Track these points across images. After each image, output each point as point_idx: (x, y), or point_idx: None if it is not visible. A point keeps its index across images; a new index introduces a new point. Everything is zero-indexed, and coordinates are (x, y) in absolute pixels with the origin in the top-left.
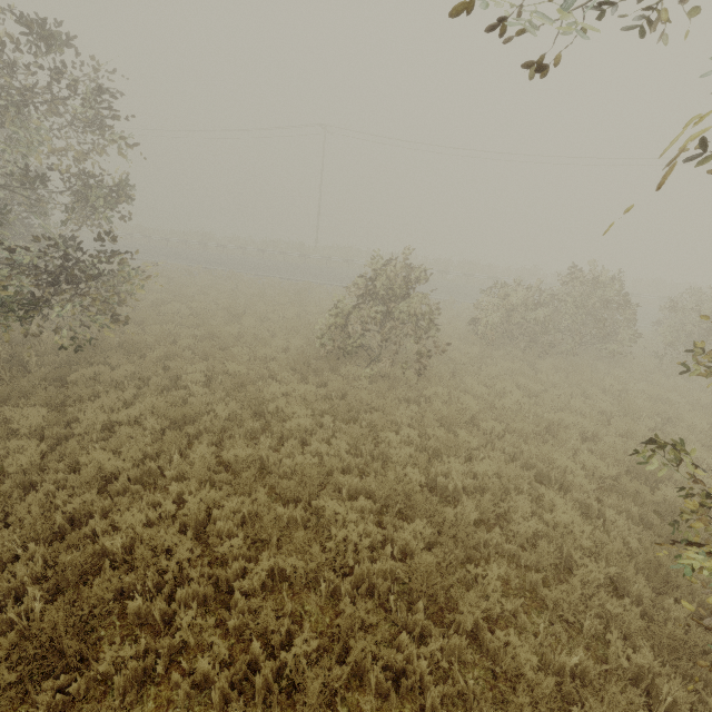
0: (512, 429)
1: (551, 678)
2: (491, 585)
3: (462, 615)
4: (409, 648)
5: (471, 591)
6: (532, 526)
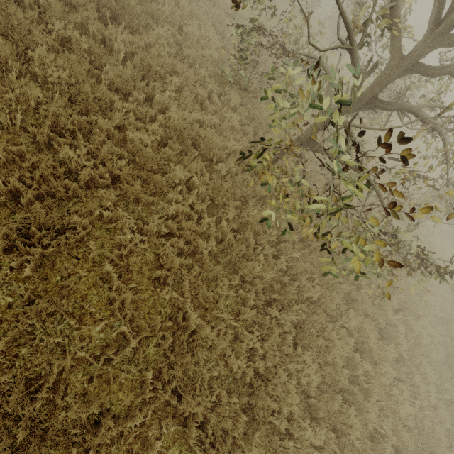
0: (213, 3)
1: (170, 59)
2: (161, 35)
3: (142, 35)
4: (112, 30)
5: (150, 31)
6: (194, 33)
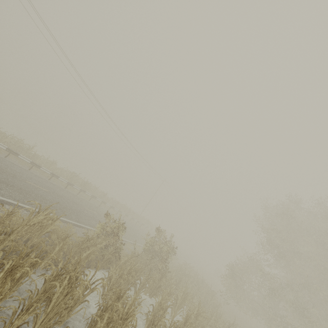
0: None
1: None
2: None
3: None
4: None
5: None
6: None
